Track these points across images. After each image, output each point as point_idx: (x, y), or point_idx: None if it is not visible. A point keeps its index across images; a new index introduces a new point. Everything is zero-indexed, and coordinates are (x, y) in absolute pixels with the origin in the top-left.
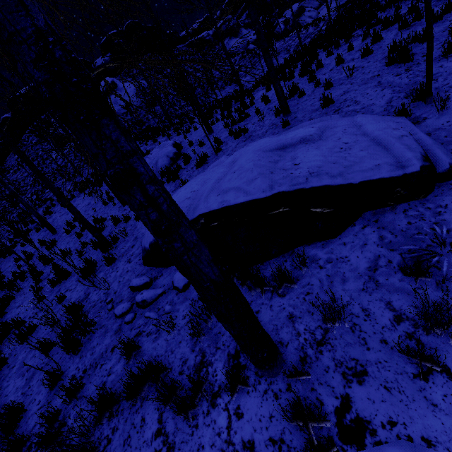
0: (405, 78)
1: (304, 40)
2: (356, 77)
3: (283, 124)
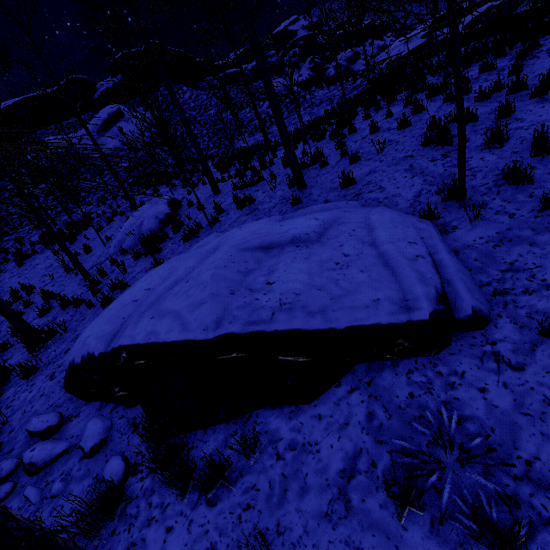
0: (441, 165)
1: (350, 92)
2: (387, 153)
3: (293, 202)
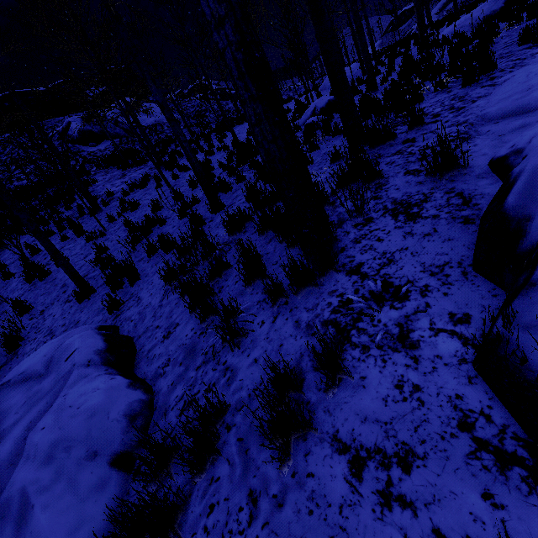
0: None
1: None
2: None
3: None
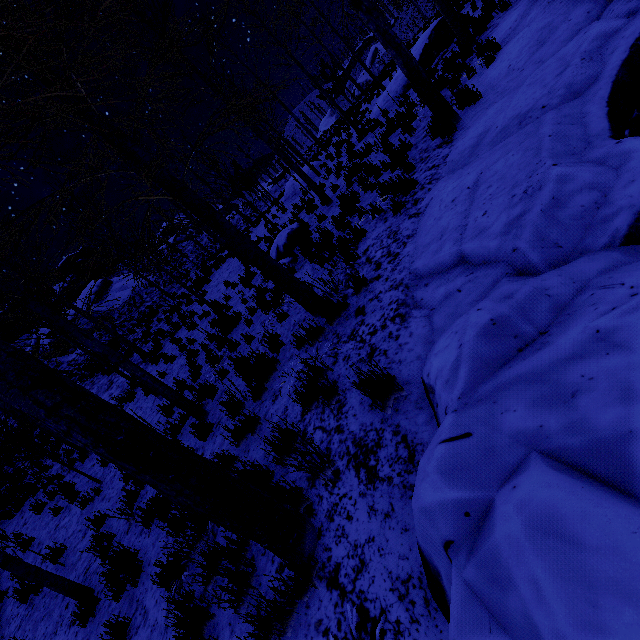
0: None
1: None
2: None
3: None
